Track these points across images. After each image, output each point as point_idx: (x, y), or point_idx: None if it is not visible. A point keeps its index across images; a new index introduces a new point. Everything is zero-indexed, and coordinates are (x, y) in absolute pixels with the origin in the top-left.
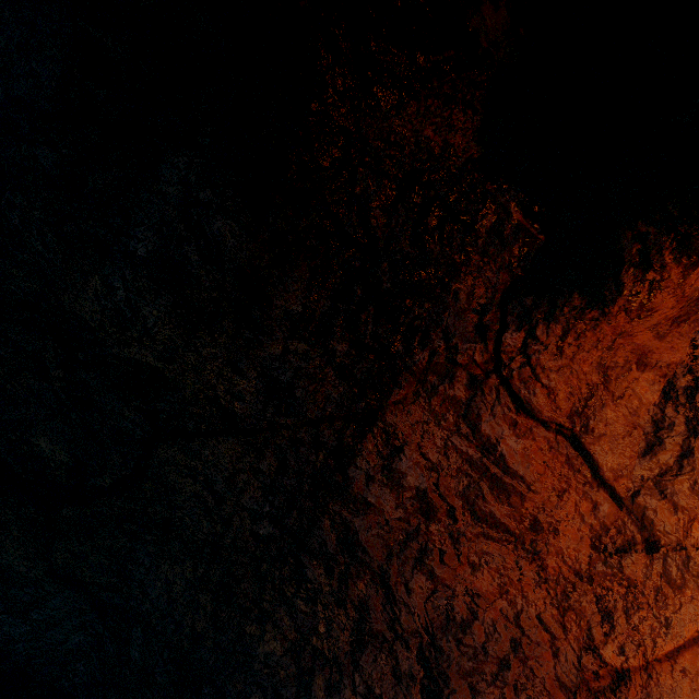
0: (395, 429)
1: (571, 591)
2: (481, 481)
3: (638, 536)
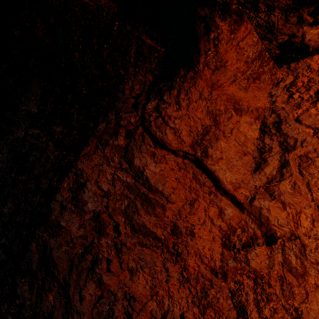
0: (82, 172)
1: (209, 288)
2: (136, 200)
3: (258, 232)
